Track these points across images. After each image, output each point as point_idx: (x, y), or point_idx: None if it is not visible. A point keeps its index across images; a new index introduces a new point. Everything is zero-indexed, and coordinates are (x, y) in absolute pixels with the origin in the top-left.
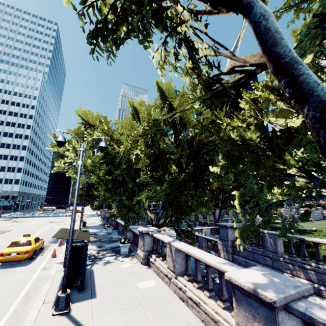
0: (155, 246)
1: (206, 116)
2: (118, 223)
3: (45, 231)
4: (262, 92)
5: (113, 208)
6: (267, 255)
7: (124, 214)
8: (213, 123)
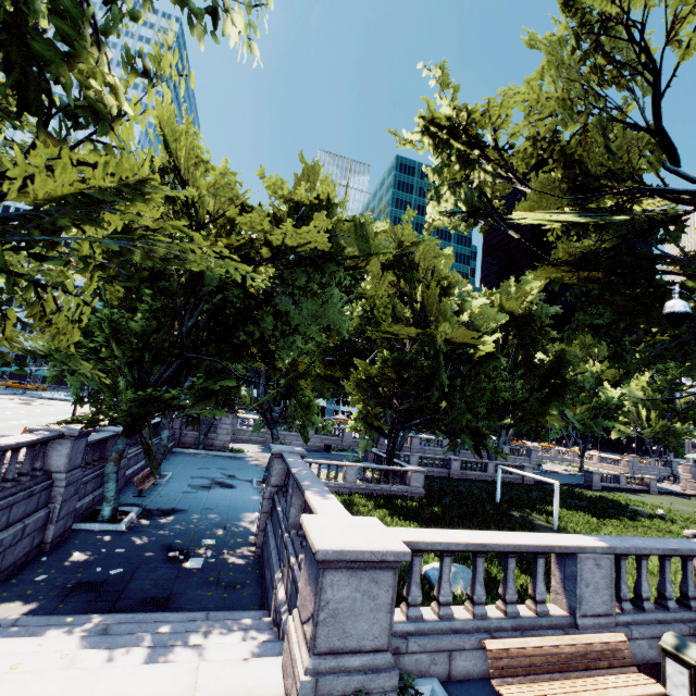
0: (39, 461)
1: (278, 195)
2: (153, 426)
3: (32, 422)
4: (427, 136)
5: (69, 383)
6: (281, 525)
7: (97, 399)
8: (297, 212)
